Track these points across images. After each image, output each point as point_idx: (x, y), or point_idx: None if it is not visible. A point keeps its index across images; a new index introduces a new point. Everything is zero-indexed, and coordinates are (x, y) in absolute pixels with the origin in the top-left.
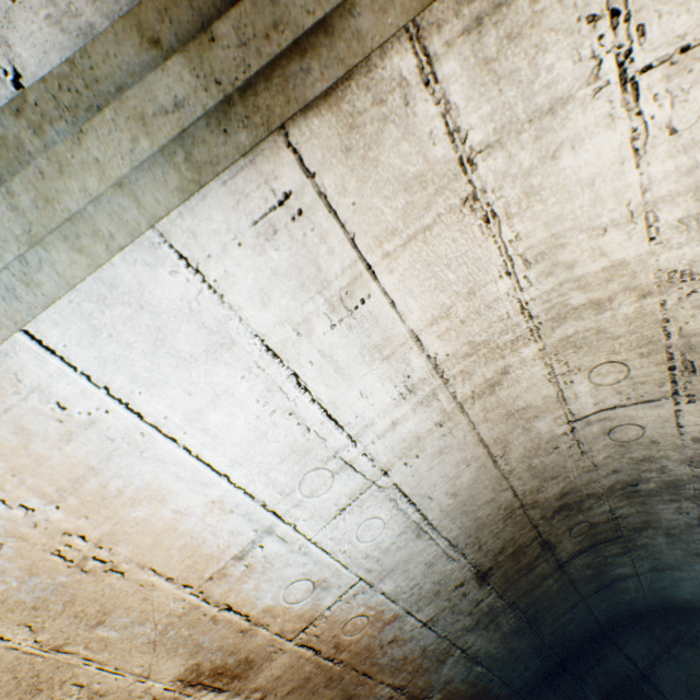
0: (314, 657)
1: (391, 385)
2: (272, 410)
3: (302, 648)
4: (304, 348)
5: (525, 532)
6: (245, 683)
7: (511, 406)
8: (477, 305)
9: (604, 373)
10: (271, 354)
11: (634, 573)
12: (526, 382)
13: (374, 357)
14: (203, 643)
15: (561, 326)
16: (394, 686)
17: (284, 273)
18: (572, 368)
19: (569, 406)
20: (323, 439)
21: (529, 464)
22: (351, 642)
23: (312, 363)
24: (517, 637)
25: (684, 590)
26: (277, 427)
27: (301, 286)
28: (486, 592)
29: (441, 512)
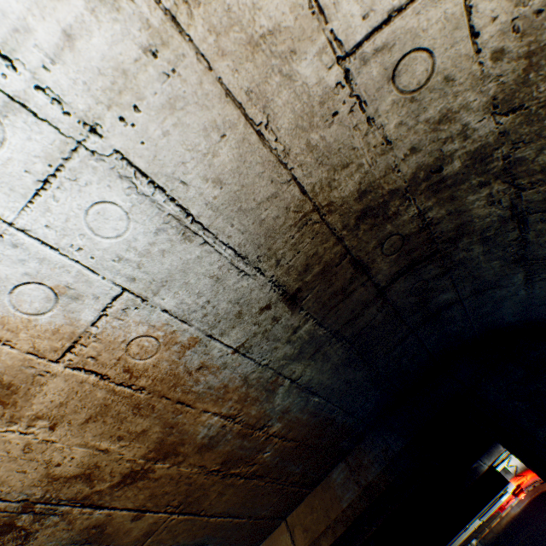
0: (103, 383)
1: None
2: None
3: (79, 372)
4: None
5: (330, 247)
6: (17, 410)
7: (251, 27)
8: None
9: None
10: None
11: (458, 299)
12: None
13: None
14: None
15: None
16: (223, 415)
17: None
18: None
19: (331, 25)
20: None
21: (308, 142)
22: (147, 368)
23: None
24: (351, 369)
25: (506, 312)
26: None
27: None
28: (301, 318)
29: (208, 207)
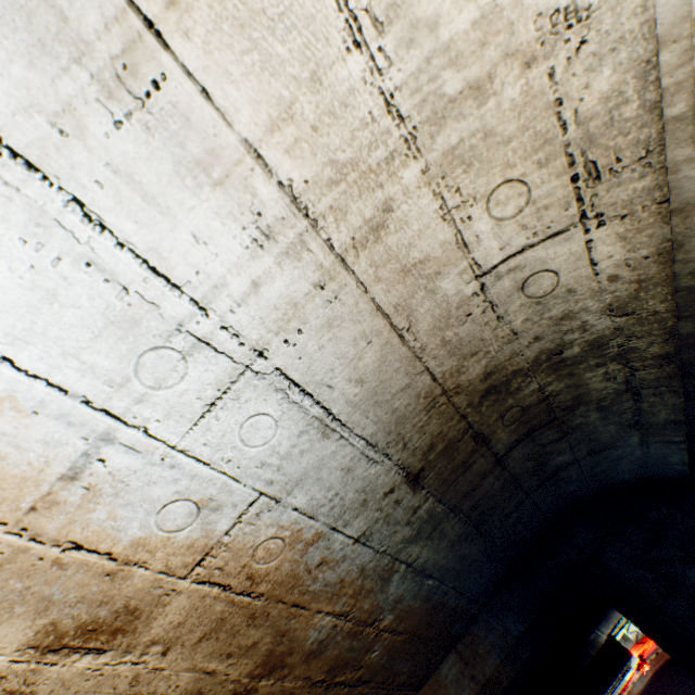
0: (224, 595)
1: (237, 226)
2: (56, 258)
3: (203, 585)
4: (80, 158)
5: (454, 424)
6: (135, 637)
7: (405, 259)
8: (329, 102)
9: (503, 201)
10: (24, 165)
11: (574, 460)
12: (417, 223)
13: (200, 180)
14: (53, 596)
15: (442, 132)
16: (336, 614)
17: (1, 18)
18: (466, 197)
19: (473, 254)
20: (154, 305)
21: (443, 338)
22: (269, 571)
23: (101, 185)
24: (466, 543)
25: (622, 470)
26: (72, 284)
27: (40, 45)
28: (422, 497)
29: (348, 404)
